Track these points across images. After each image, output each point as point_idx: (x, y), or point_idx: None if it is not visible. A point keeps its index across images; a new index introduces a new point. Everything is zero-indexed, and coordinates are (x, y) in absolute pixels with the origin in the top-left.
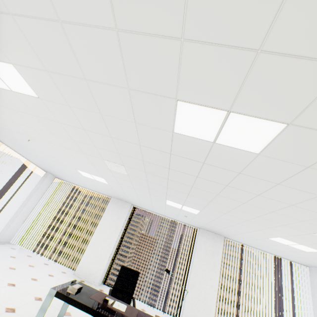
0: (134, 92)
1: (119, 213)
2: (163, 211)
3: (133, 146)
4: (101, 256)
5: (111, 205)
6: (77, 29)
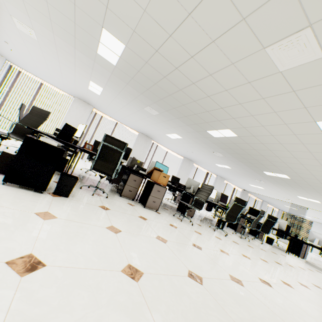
0: (320, 216)
1: (319, 228)
2: None
3: (321, 218)
4: None
5: (313, 224)
6: (311, 212)
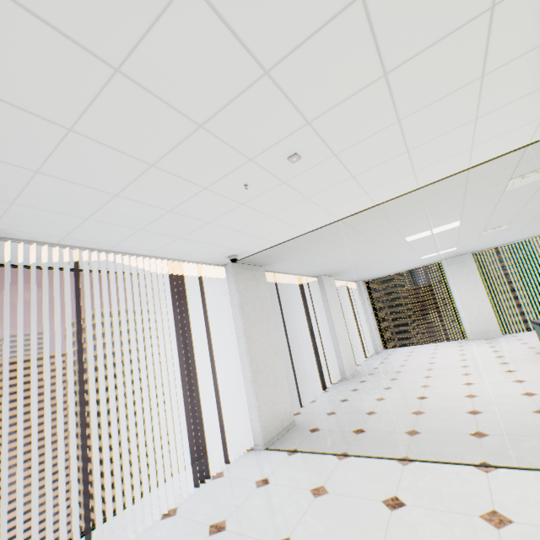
0: None
1: (464, 270)
2: (527, 235)
3: None
4: (482, 314)
5: (447, 268)
6: None
